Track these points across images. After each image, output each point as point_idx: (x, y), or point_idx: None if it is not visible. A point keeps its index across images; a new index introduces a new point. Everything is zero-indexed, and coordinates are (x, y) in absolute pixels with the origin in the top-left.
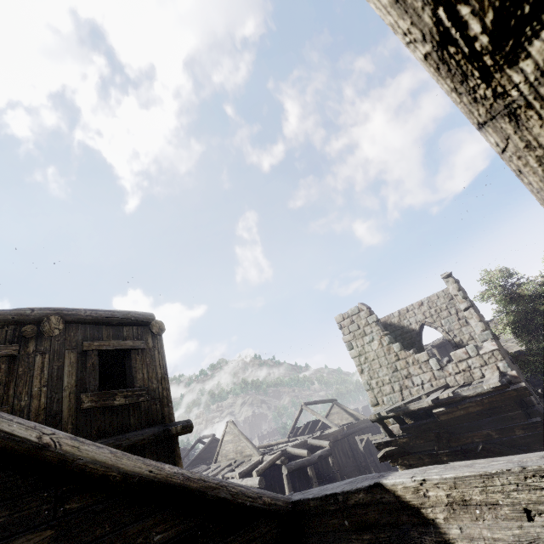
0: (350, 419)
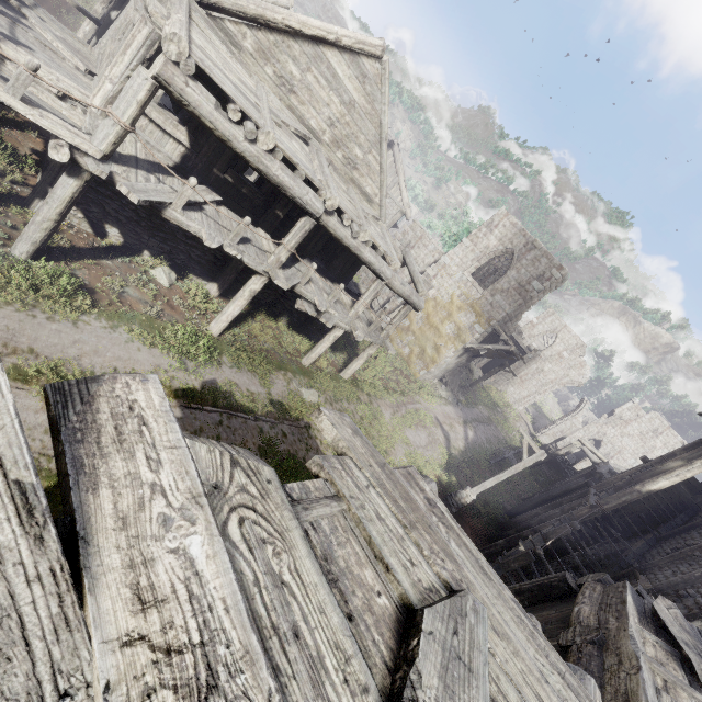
0: None
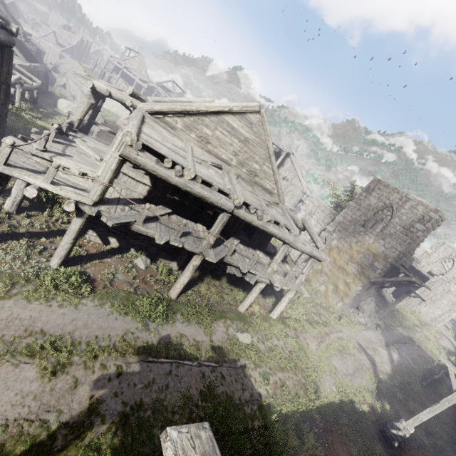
0: None
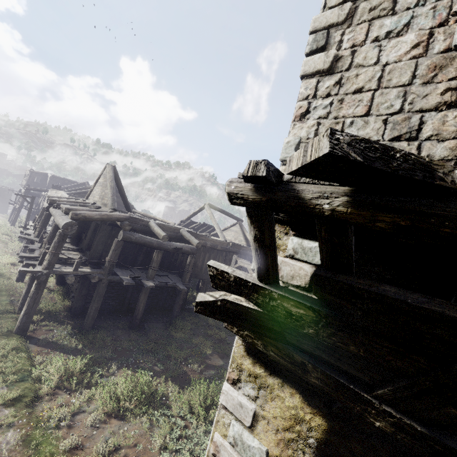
0: (243, 243)
